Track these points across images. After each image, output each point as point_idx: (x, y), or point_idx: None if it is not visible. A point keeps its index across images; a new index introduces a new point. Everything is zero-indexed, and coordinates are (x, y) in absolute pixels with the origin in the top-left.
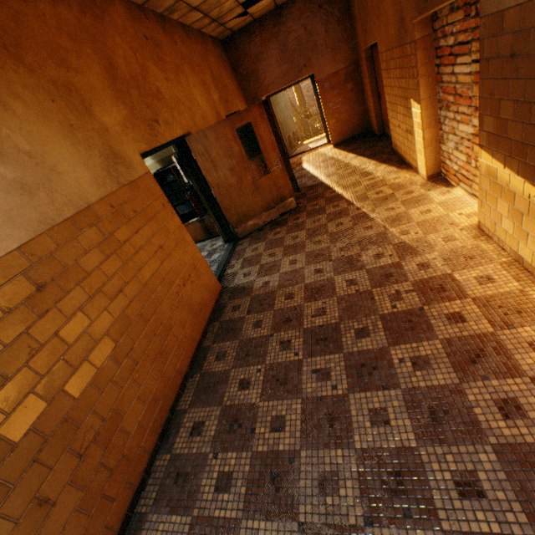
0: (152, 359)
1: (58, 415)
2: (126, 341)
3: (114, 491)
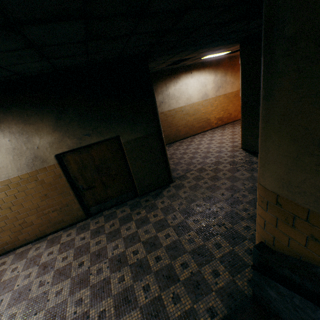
0: (238, 112)
1: (229, 108)
2: (237, 107)
3: (227, 120)
